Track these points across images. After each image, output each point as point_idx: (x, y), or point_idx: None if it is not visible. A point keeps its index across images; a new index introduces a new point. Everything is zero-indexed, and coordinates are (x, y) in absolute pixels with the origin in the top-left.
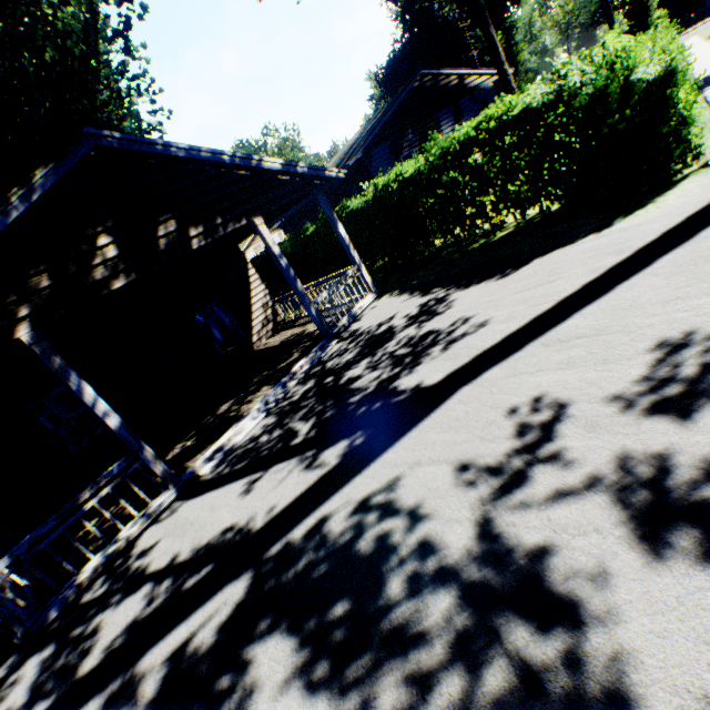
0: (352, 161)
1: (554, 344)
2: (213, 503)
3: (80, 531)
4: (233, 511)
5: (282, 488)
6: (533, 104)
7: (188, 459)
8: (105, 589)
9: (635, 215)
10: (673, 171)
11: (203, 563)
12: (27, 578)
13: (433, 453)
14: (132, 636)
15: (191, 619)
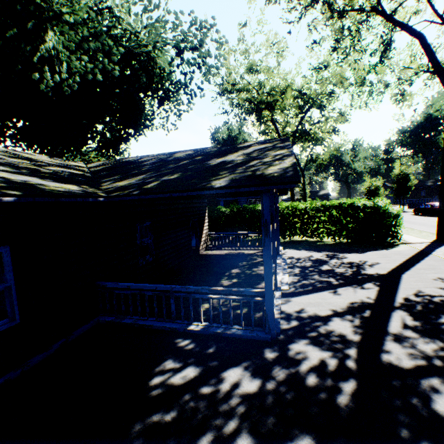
0: None
1: (421, 269)
2: (318, 297)
3: (199, 308)
4: (343, 299)
5: (361, 293)
6: (367, 205)
7: (254, 285)
8: (298, 322)
9: (394, 248)
10: (395, 241)
11: (360, 310)
12: (197, 322)
13: (422, 286)
14: (365, 328)
15: (392, 320)
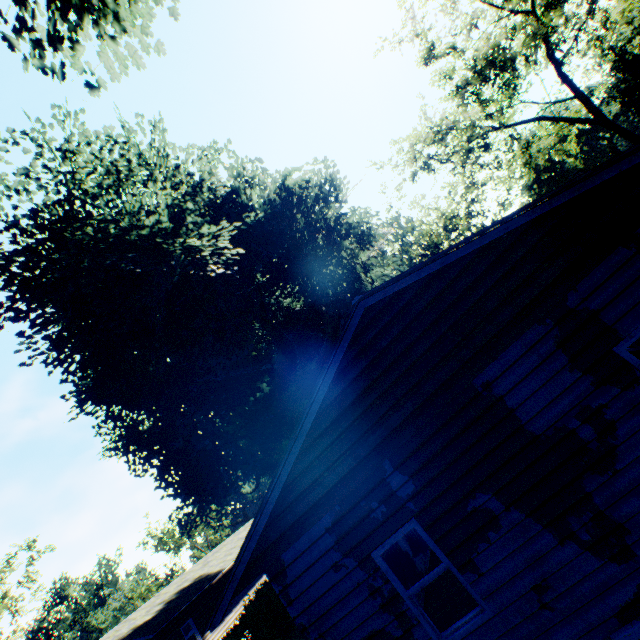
0: None
1: None
2: None
3: None
4: None
5: None
6: None
7: None
8: None
9: None
10: None
11: None
12: None
13: None
14: None
15: None
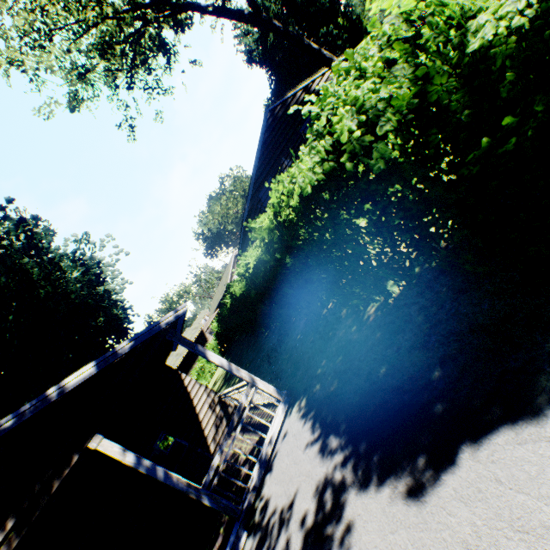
0: (244, 215)
1: None
2: None
3: None
4: None
5: None
6: (306, 188)
7: None
8: None
9: None
10: None
11: None
12: None
13: None
14: None
15: None
